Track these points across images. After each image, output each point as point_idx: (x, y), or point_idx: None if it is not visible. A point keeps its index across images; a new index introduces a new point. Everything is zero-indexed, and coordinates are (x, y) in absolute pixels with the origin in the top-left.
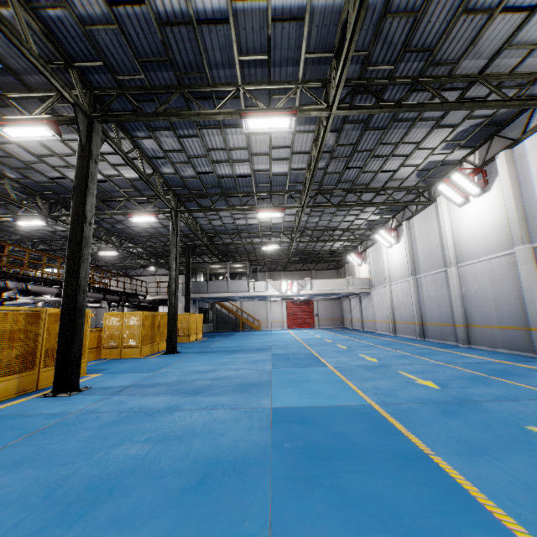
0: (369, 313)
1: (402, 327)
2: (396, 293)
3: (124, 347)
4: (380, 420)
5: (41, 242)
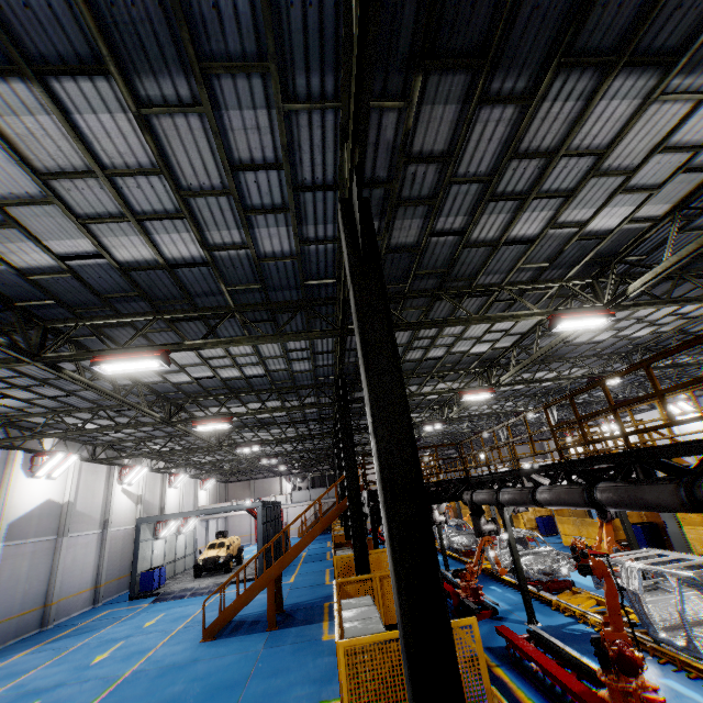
0: None
1: None
2: None
3: None
4: None
5: None
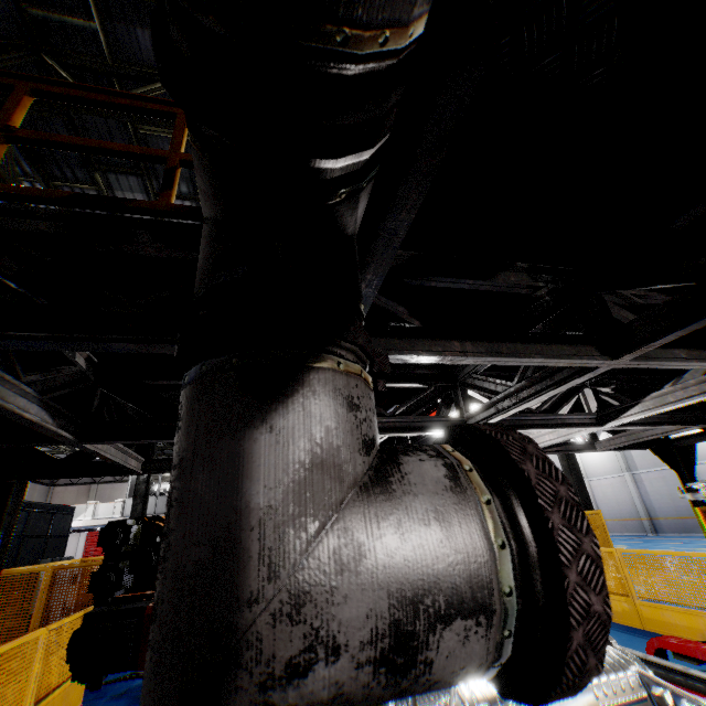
0: None
1: (616, 525)
2: (600, 489)
3: None
4: None
5: None
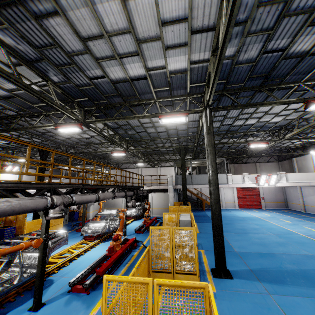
0: None
1: None
2: None
3: (177, 272)
4: None
5: (71, 147)
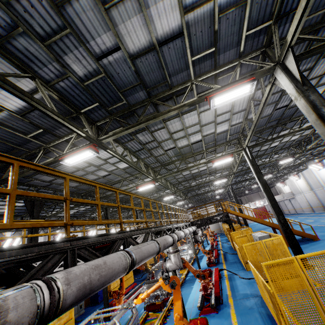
0: (297, 205)
1: (315, 209)
2: (307, 196)
3: None
4: (318, 226)
5: (169, 210)
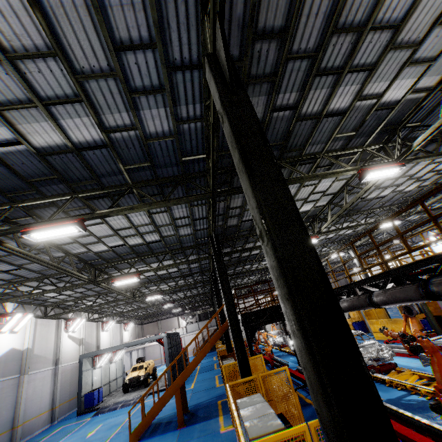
0: None
1: None
2: None
3: None
4: None
5: None
